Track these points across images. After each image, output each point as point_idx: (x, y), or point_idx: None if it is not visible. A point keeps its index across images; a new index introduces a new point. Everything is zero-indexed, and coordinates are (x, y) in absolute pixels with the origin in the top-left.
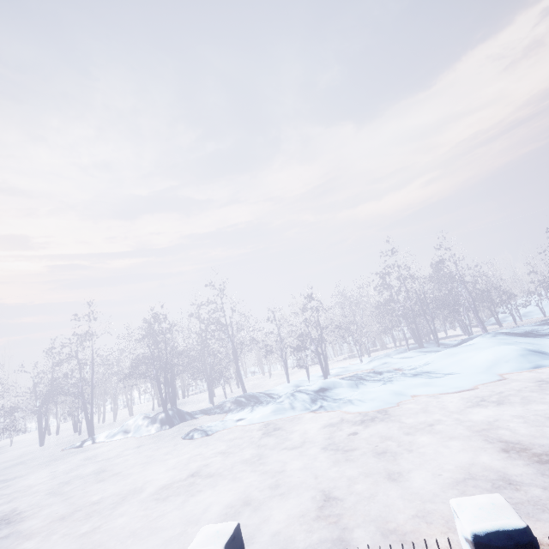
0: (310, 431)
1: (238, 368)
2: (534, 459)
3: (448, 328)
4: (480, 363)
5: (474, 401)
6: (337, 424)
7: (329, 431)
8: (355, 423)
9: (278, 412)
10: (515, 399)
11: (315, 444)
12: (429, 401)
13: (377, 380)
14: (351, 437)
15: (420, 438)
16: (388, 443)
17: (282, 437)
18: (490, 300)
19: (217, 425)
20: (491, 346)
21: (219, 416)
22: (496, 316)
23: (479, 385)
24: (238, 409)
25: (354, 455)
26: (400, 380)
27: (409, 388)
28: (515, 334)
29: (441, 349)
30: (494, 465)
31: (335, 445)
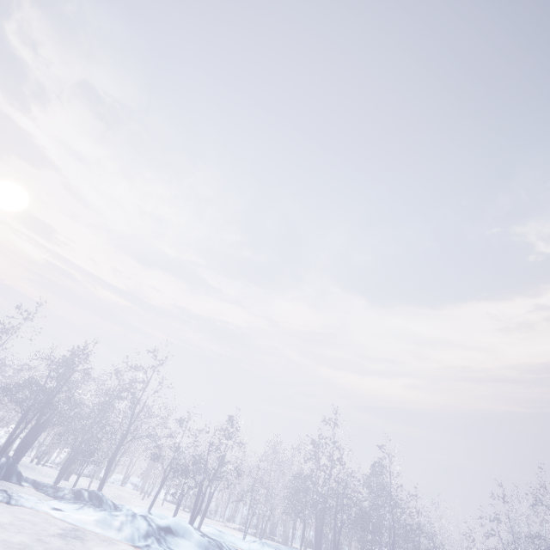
0: None
1: (114, 456)
2: None
3: None
4: None
5: None
6: None
7: None
8: None
9: (101, 523)
10: None
11: None
12: None
13: None
14: None
15: None
16: None
17: (72, 547)
18: (413, 545)
19: (29, 500)
20: None
21: (44, 496)
22: None
23: None
24: (69, 500)
25: None
26: None
27: None
28: None
29: None
30: None
31: None
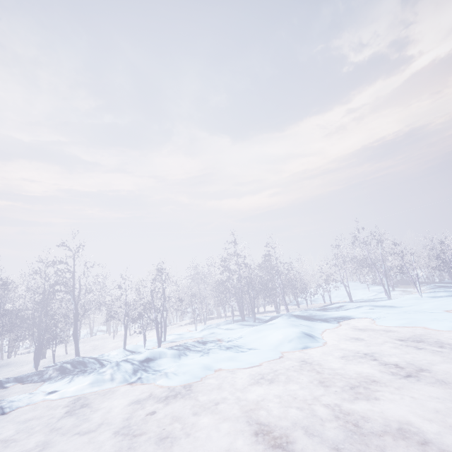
0: (115, 409)
1: (75, 331)
2: (272, 442)
3: (268, 304)
4: (273, 341)
5: (257, 378)
6: (144, 400)
7: (133, 410)
8: (160, 399)
9: (96, 384)
10: (282, 377)
11: (111, 427)
12: (227, 377)
13: (198, 351)
14: (148, 418)
15: (203, 419)
16: (175, 425)
17: (84, 417)
18: (294, 288)
19: (21, 400)
20: (284, 327)
21: (33, 385)
22: (298, 298)
23: (266, 362)
24: (57, 378)
25: (140, 440)
26: (215, 352)
27: (218, 361)
28: (301, 318)
29: (256, 323)
30: (243, 450)
31: (129, 428)
